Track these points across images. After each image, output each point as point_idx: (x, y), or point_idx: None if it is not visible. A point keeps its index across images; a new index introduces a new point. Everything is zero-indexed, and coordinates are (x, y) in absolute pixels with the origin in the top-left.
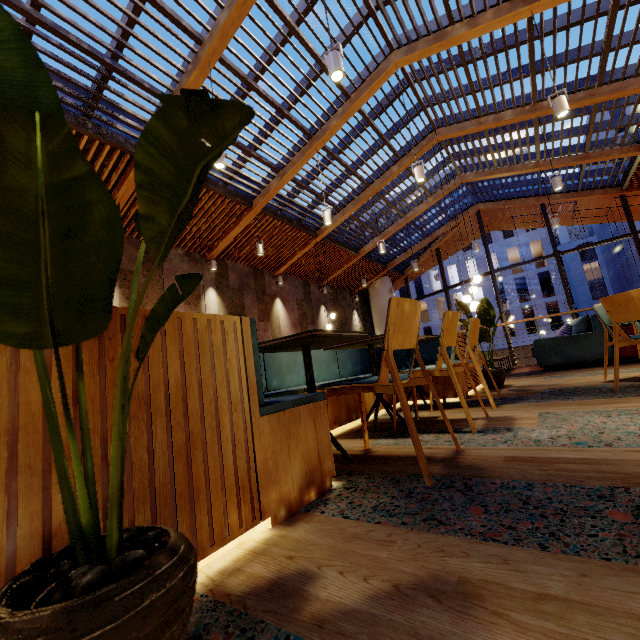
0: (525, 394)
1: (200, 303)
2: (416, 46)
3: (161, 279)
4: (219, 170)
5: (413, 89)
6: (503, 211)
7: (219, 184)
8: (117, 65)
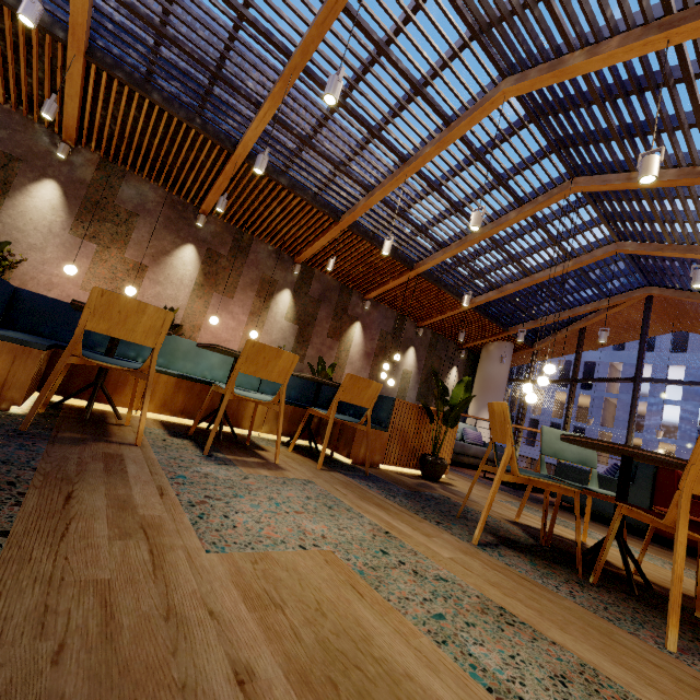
0: (402, 485)
1: (271, 300)
2: (528, 74)
3: (242, 267)
4: (308, 179)
5: (537, 124)
6: (695, 307)
7: (309, 192)
8: (220, 72)
